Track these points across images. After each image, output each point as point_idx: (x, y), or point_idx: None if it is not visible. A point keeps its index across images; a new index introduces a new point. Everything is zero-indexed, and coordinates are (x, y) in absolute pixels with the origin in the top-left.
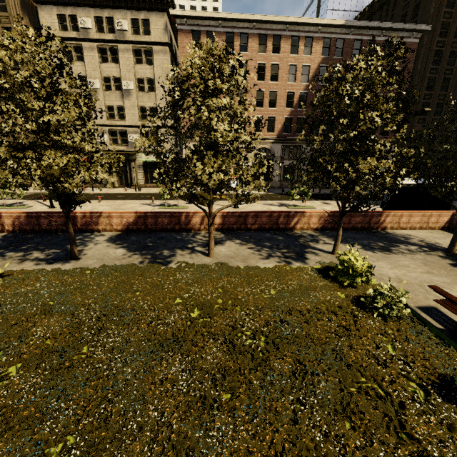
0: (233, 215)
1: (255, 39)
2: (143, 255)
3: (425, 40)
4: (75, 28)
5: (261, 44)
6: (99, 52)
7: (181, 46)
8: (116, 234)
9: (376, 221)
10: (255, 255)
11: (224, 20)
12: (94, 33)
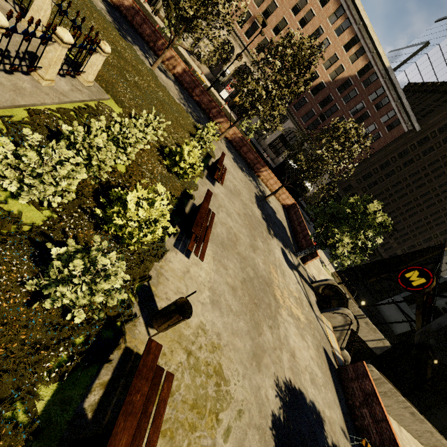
0: (190, 76)
1: (335, 5)
2: (114, 23)
3: (410, 135)
4: None
5: (335, 14)
6: None
7: None
8: (108, 0)
9: (259, 167)
10: (177, 96)
11: None
12: None
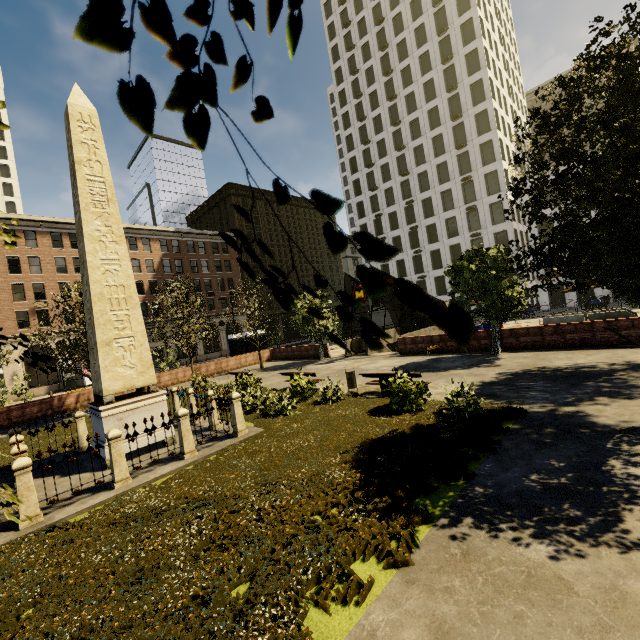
0: None
1: None
2: (32, 429)
3: (240, 242)
4: None
5: None
6: None
7: None
8: None
9: (226, 365)
10: None
11: (47, 222)
12: None
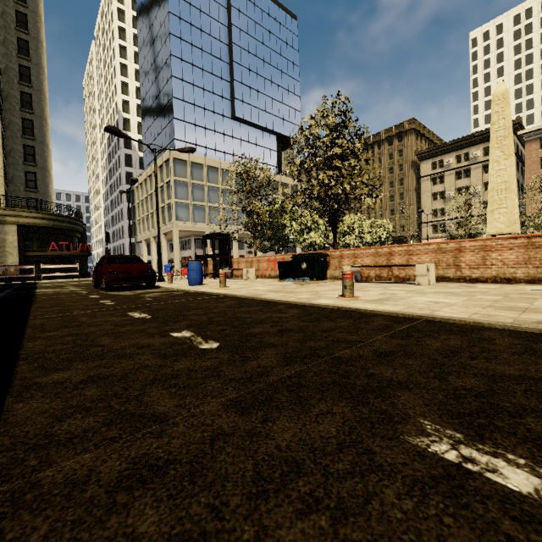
0: None
1: None
2: None
3: None
4: (440, 166)
5: None
6: (455, 175)
7: (527, 151)
8: None
9: None
10: None
11: None
12: (454, 165)
